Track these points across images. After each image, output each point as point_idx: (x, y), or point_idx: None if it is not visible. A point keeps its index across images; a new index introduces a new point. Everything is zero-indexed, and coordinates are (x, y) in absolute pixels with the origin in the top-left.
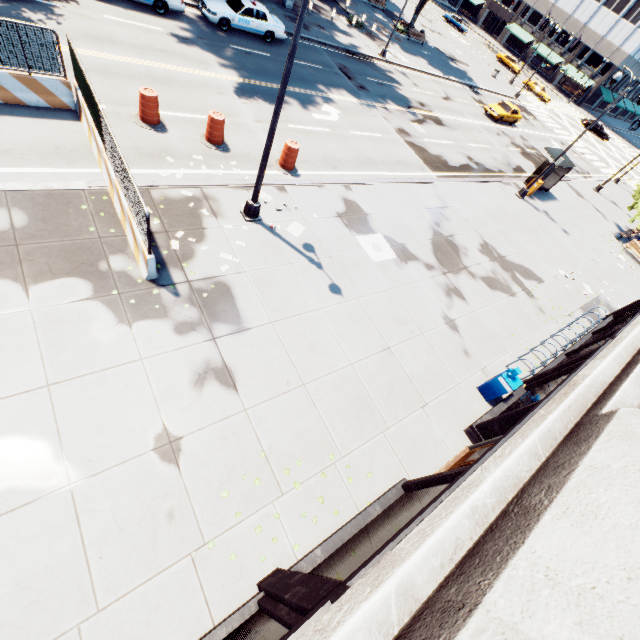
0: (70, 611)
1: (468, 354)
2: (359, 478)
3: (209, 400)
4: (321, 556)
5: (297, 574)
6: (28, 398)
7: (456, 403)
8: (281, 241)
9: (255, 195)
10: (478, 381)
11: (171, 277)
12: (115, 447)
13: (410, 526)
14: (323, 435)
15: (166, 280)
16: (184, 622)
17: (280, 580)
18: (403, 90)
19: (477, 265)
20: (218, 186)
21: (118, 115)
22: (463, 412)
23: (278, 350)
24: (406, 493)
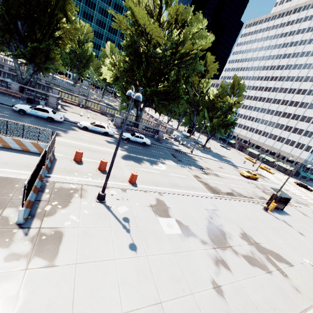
0: None
1: None
2: None
3: None
4: None
5: None
6: None
7: None
8: (111, 214)
9: (103, 189)
10: None
11: (31, 223)
12: None
13: None
14: None
15: (27, 225)
16: None
17: None
18: (199, 163)
19: (239, 246)
20: (91, 185)
21: (65, 158)
22: None
23: (68, 287)
24: None
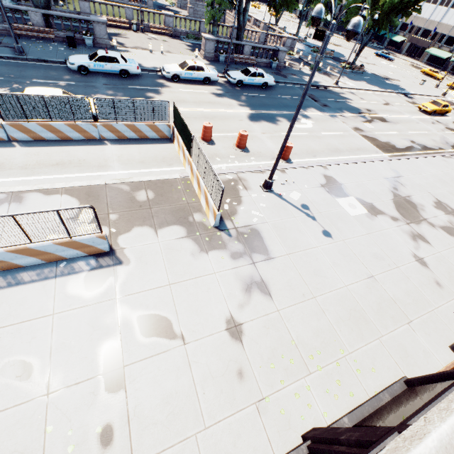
0: (190, 424)
1: (440, 285)
2: (365, 371)
3: (255, 302)
4: (348, 424)
5: (340, 427)
6: (161, 290)
7: (437, 323)
8: (287, 203)
9: (271, 175)
10: (453, 307)
11: (226, 225)
12: (205, 325)
13: (445, 394)
14: (333, 334)
15: (223, 227)
16: (256, 450)
17: (325, 431)
18: (353, 103)
19: (434, 217)
20: (246, 172)
21: None
22: (445, 331)
23: (294, 273)
24: (409, 387)
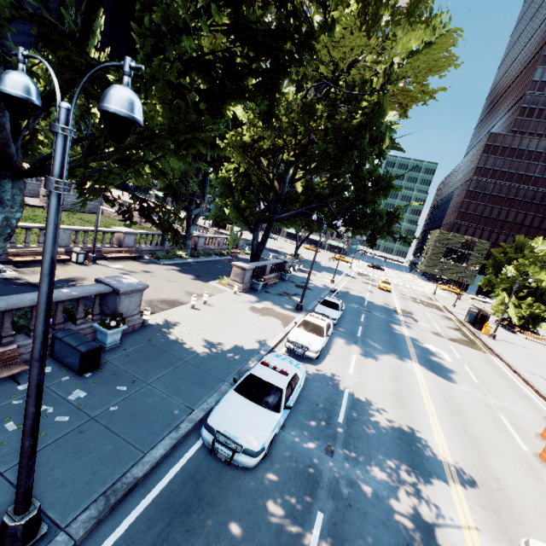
0: None
1: None
2: None
3: None
4: None
5: None
6: None
7: None
8: None
9: None
10: None
11: None
12: None
13: None
14: None
15: None
16: None
17: None
18: (371, 300)
19: None
20: None
21: None
22: None
23: None
24: None
